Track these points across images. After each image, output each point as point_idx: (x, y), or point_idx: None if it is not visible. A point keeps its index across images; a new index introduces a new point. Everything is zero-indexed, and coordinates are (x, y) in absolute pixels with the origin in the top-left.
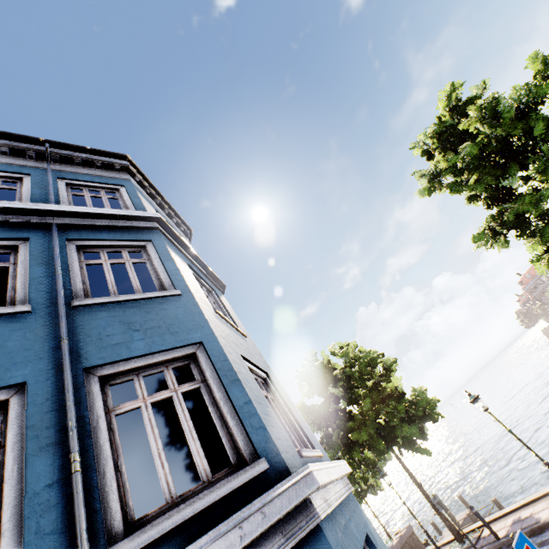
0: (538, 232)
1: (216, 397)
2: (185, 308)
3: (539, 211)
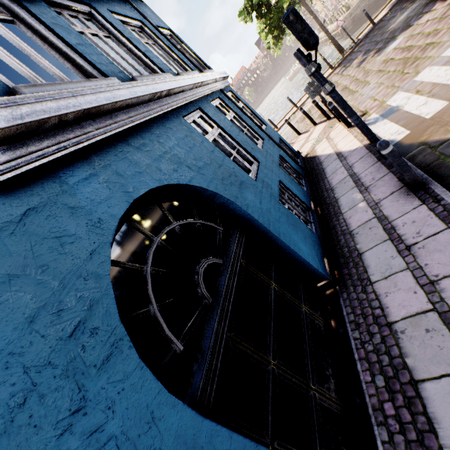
0: (264, 15)
1: (189, 52)
2: (151, 11)
3: (265, 2)
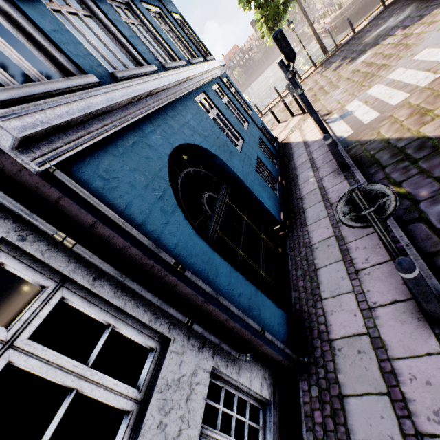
0: (262, 6)
1: (195, 38)
2: None
3: None
